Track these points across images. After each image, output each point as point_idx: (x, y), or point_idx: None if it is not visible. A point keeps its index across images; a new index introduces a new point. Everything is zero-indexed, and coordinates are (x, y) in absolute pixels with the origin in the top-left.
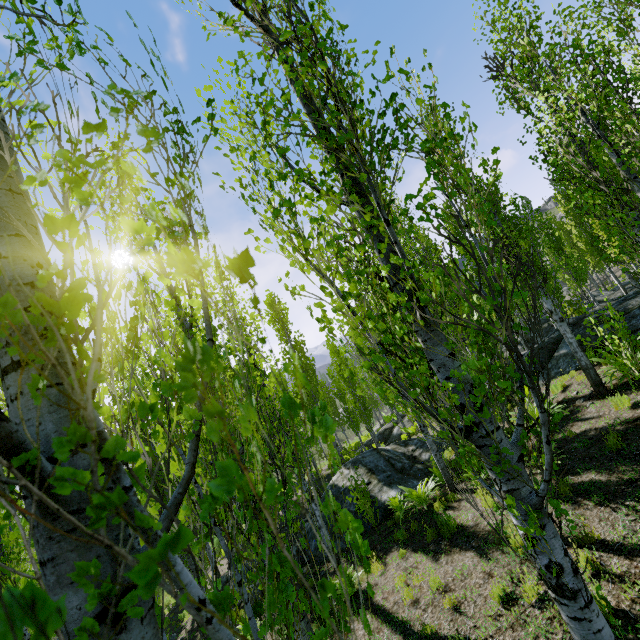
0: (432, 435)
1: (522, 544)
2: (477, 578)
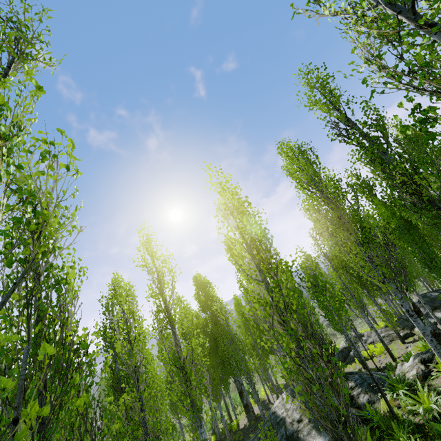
0: (383, 366)
1: None
2: None
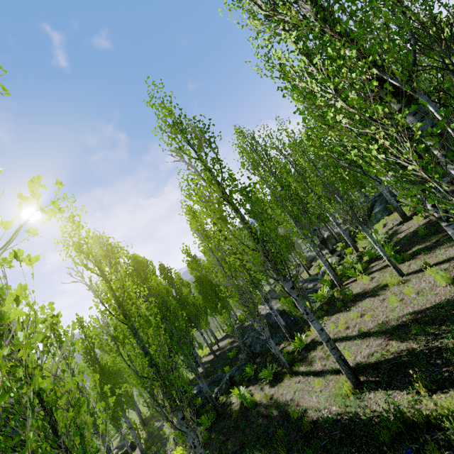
0: None
1: (395, 281)
2: (377, 303)
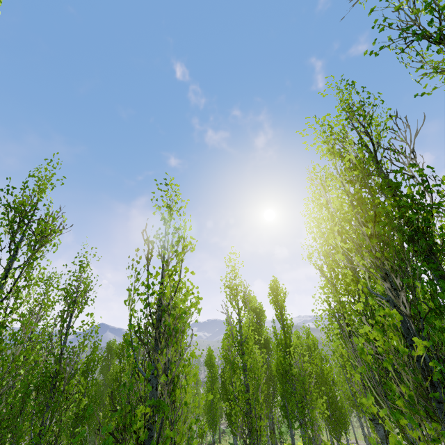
0: None
1: None
2: None
